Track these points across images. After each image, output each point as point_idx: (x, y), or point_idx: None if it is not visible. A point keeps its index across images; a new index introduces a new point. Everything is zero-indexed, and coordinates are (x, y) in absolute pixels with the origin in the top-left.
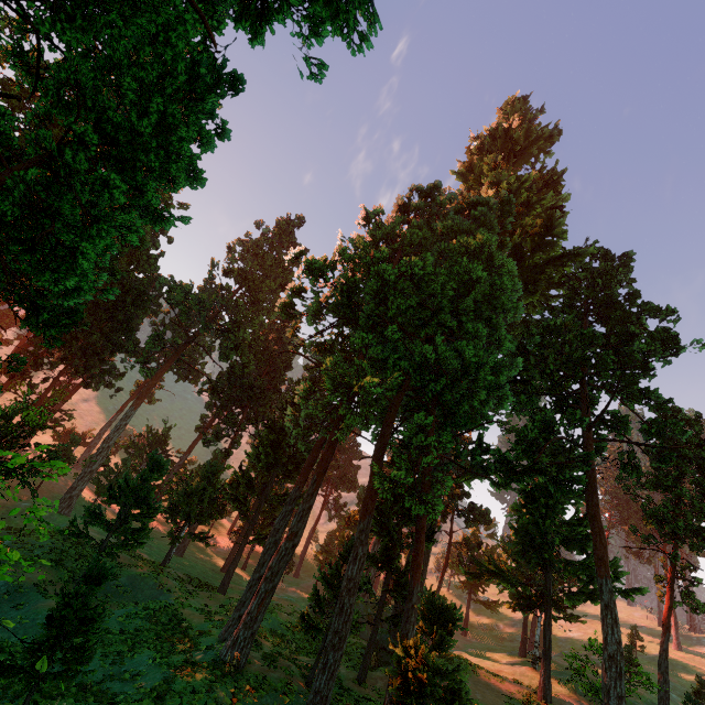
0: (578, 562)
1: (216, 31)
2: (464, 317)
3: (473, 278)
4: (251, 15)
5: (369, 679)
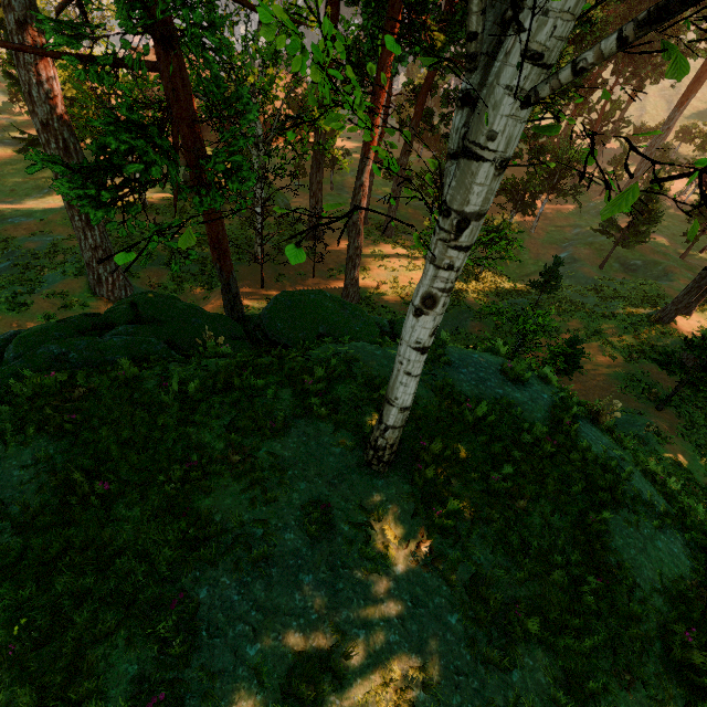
0: None
1: None
2: None
3: None
4: None
5: None
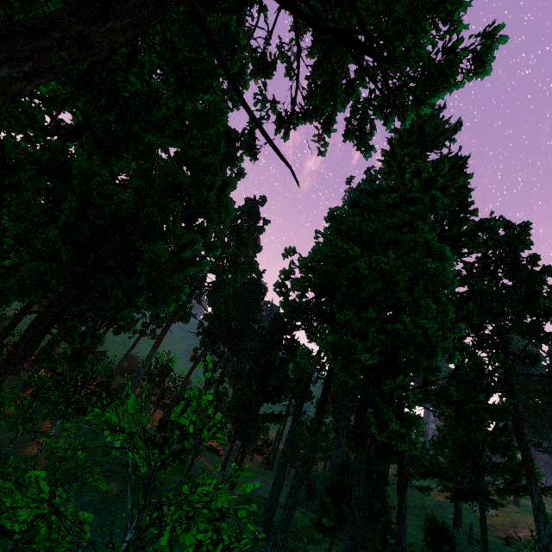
0: (503, 464)
1: (235, 108)
2: (416, 294)
3: (424, 269)
4: (284, 124)
5: None
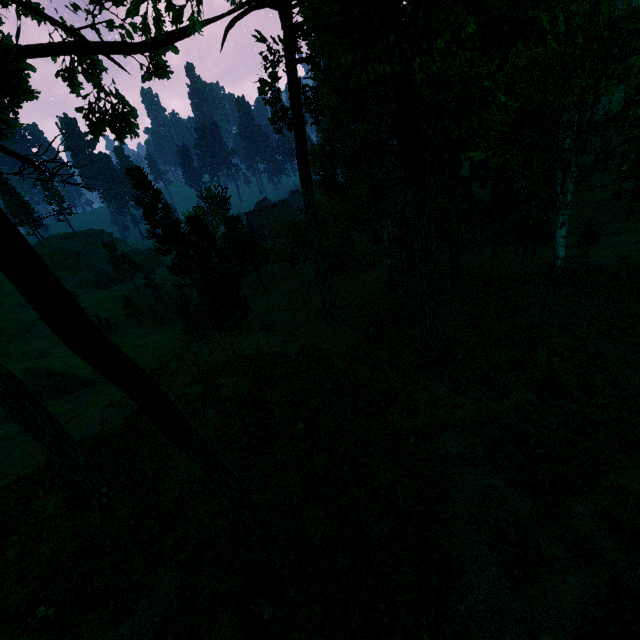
0: None
1: None
2: None
3: None
4: None
5: None
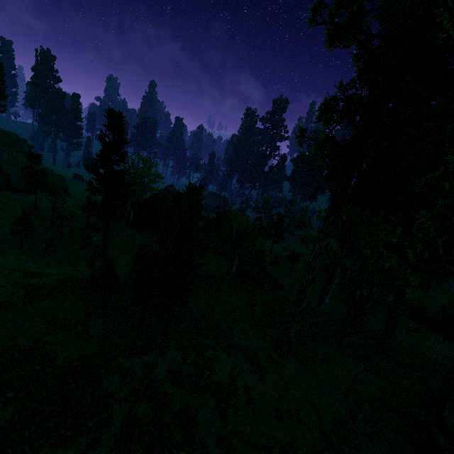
0: None
1: None
2: None
3: None
4: None
5: None
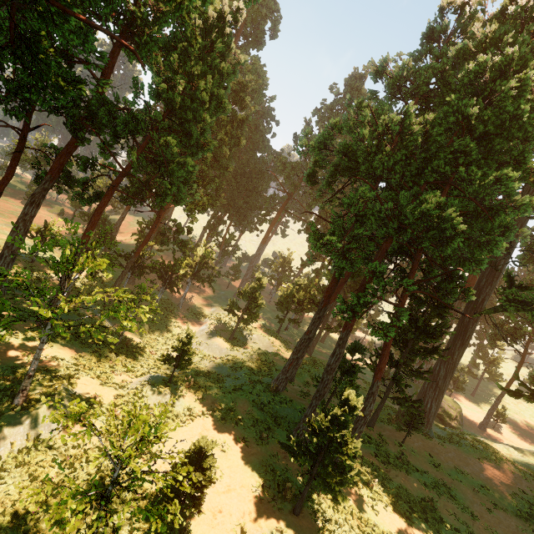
0: None
1: None
2: (460, 160)
3: (459, 118)
4: None
5: (379, 427)
